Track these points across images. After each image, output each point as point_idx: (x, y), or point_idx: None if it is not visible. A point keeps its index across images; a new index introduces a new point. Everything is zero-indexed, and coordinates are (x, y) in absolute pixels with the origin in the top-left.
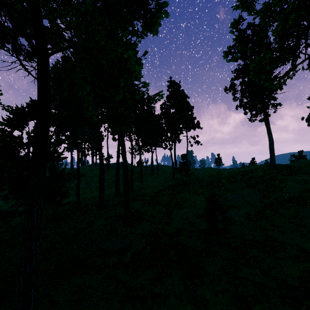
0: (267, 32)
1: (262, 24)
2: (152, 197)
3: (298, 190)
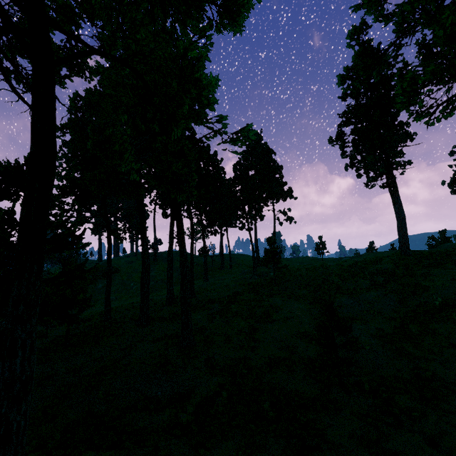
0: (388, 58)
1: (397, 33)
2: (225, 304)
3: (453, 291)
